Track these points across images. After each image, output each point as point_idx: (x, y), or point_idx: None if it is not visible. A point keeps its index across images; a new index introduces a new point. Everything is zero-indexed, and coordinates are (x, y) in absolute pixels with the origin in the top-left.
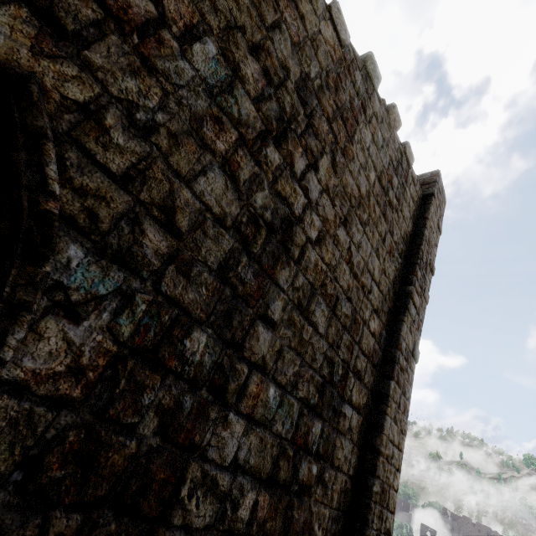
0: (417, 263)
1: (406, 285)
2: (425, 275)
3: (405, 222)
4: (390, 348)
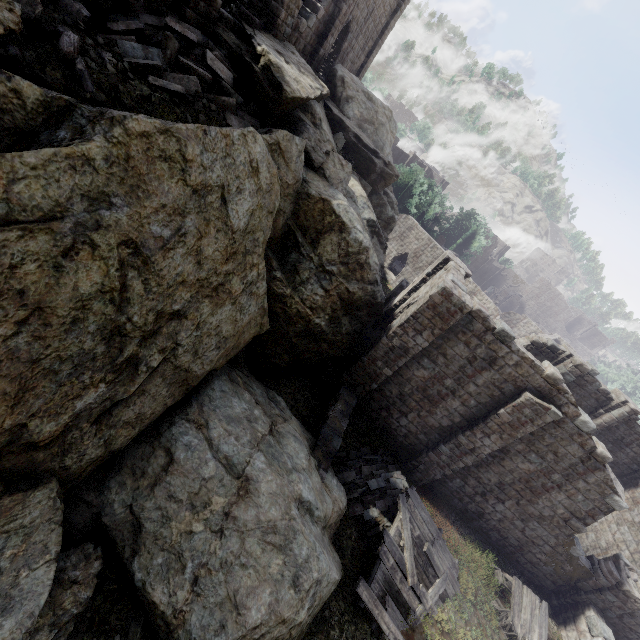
0: None
1: (402, 1)
2: None
3: None
4: (385, 28)
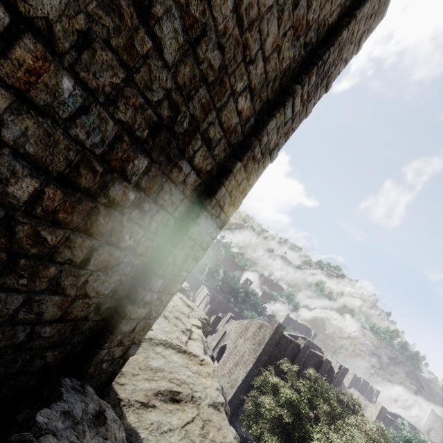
0: (317, 64)
1: (296, 83)
2: (318, 85)
3: (332, 4)
4: (252, 137)
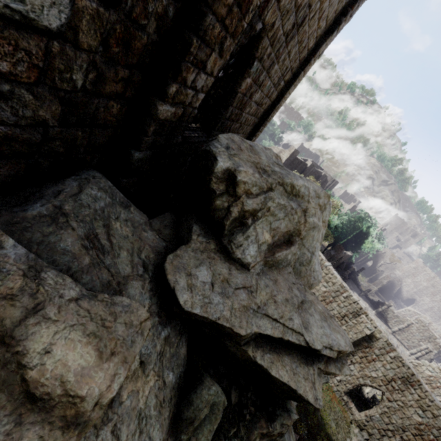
0: None
1: (343, 15)
2: (360, 4)
3: None
4: (311, 55)
